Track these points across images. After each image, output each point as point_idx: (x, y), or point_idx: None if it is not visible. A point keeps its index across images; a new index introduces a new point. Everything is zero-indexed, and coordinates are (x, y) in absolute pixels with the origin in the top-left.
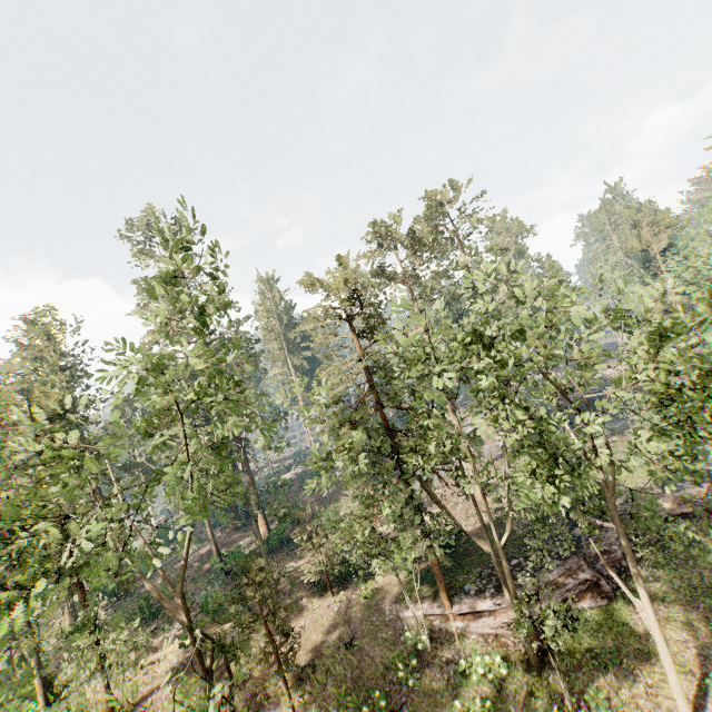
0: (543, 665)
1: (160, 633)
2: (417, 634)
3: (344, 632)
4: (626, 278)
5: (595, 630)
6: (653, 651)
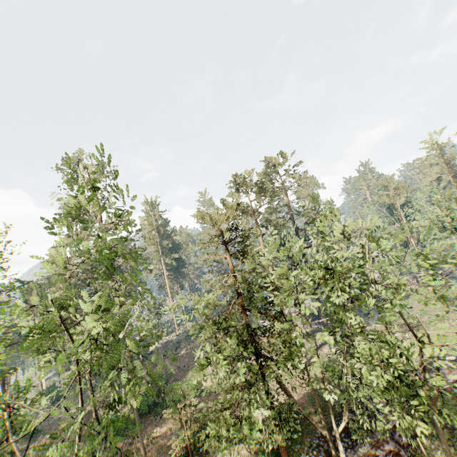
0: None
1: None
2: None
3: None
4: (380, 219)
5: None
6: None
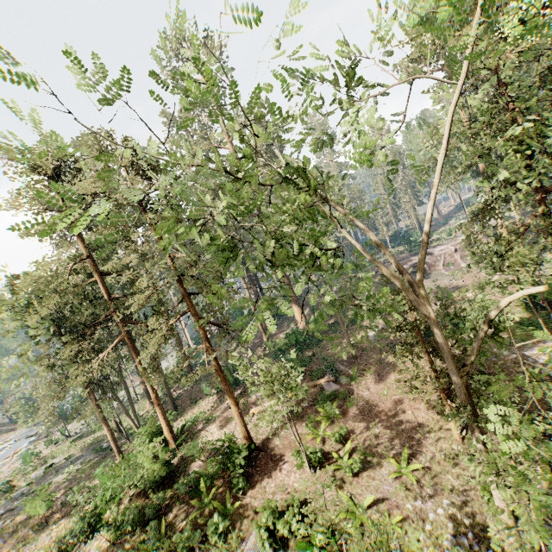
0: None
1: (252, 393)
2: None
3: None
4: None
5: None
6: None
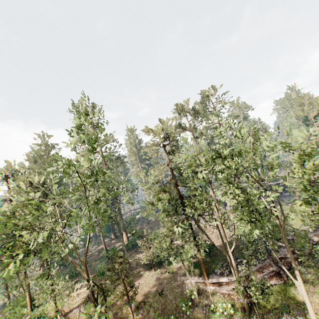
0: (251, 310)
1: (79, 282)
2: (192, 291)
3: (158, 287)
4: (296, 129)
5: (277, 295)
6: (306, 307)
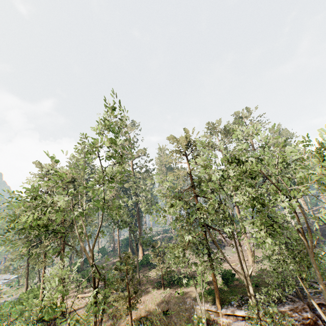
0: None
1: (89, 287)
2: (201, 318)
3: (164, 306)
4: None
5: None
6: None
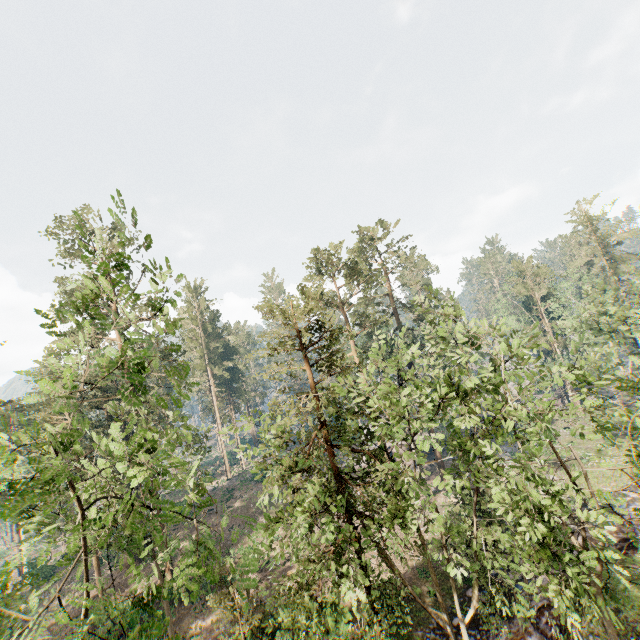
0: None
1: None
2: None
3: None
4: (514, 317)
5: None
6: None
